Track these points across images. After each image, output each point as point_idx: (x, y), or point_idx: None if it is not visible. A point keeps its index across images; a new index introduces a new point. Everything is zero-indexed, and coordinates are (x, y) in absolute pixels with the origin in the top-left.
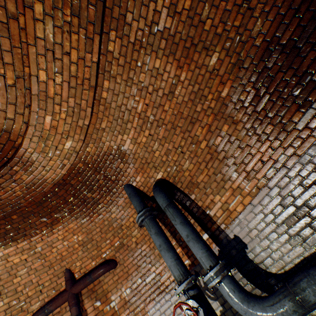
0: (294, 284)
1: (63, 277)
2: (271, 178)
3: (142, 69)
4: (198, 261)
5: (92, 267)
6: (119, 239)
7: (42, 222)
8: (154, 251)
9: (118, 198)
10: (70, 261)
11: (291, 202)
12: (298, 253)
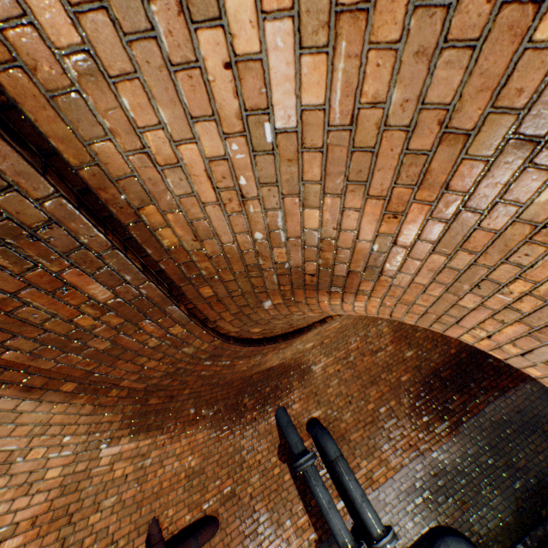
0: (436, 547)
1: (145, 535)
2: (412, 460)
3: (377, 325)
4: (327, 535)
5: (184, 525)
6: (233, 482)
7: (187, 413)
8: (273, 514)
9: (263, 419)
10: (164, 504)
11: (421, 484)
12: (418, 529)
